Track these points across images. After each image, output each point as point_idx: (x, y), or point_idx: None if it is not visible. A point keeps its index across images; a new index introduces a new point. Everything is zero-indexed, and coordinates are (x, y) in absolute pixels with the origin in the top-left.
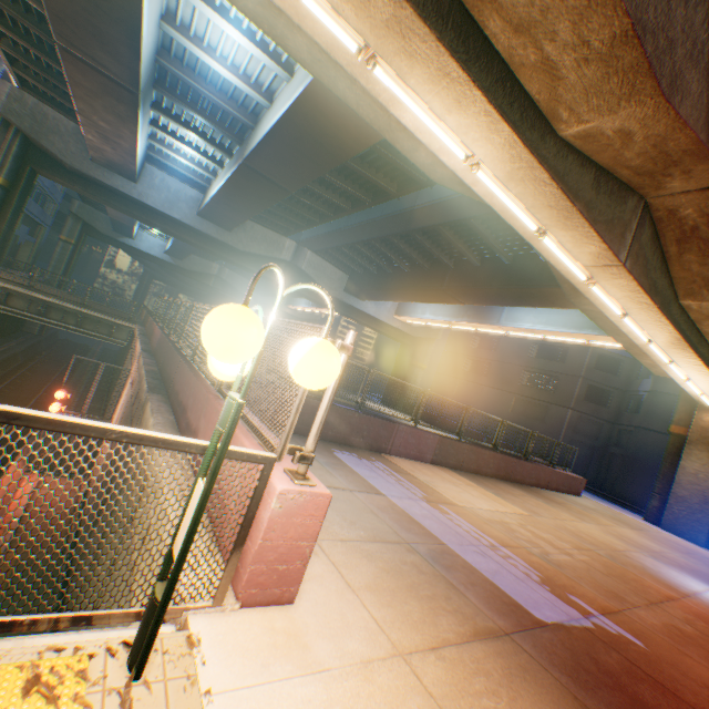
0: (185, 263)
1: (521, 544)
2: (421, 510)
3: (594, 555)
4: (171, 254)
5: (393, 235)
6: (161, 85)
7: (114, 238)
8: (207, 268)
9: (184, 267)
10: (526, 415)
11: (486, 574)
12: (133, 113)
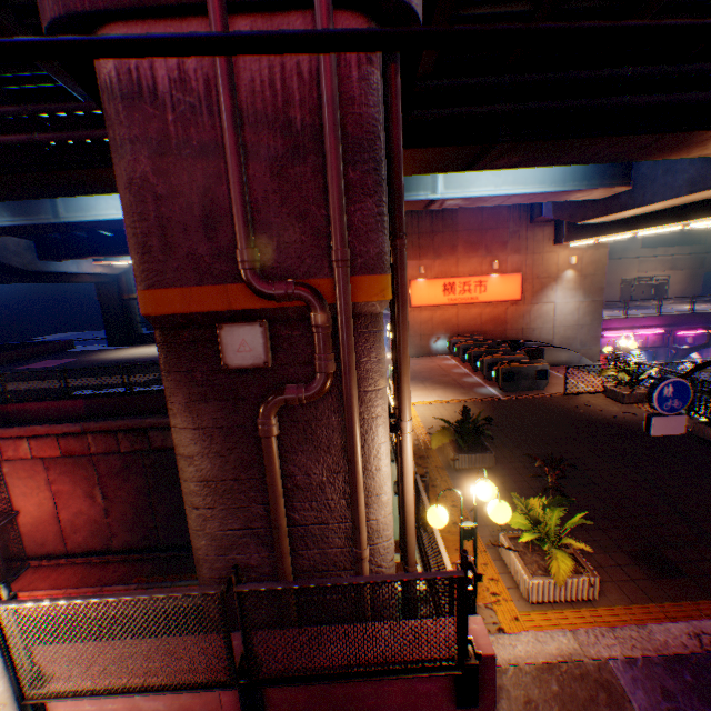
0: None
1: None
2: None
3: None
4: None
5: None
6: None
7: None
8: None
9: None
10: None
11: None
12: None
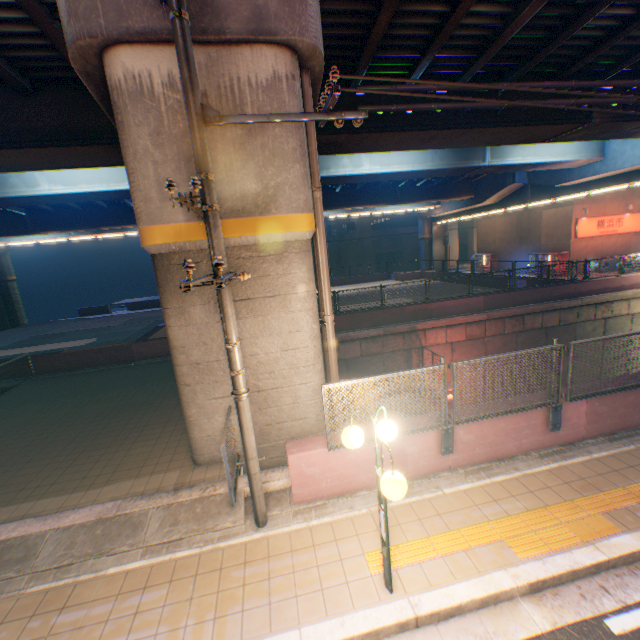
0: None
1: None
2: None
3: None
4: None
5: None
6: None
7: None
8: None
9: None
10: None
11: None
12: (510, 144)
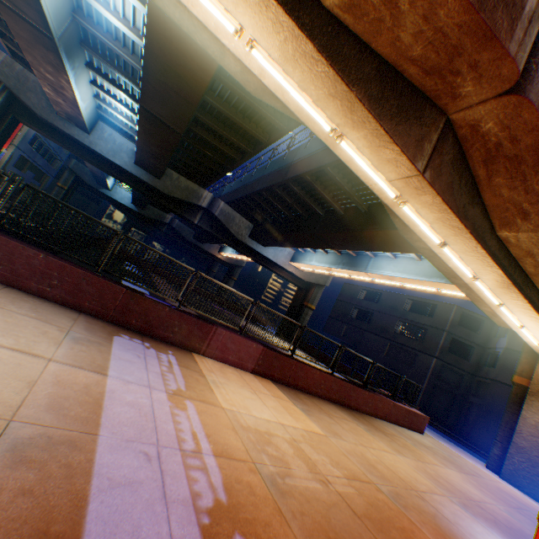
0: (146, 212)
1: (255, 458)
2: (140, 397)
3: (368, 489)
4: (135, 204)
5: (275, 185)
6: (87, 44)
7: (96, 188)
8: (162, 217)
9: (144, 215)
10: (398, 359)
11: (99, 483)
12: (59, 61)
